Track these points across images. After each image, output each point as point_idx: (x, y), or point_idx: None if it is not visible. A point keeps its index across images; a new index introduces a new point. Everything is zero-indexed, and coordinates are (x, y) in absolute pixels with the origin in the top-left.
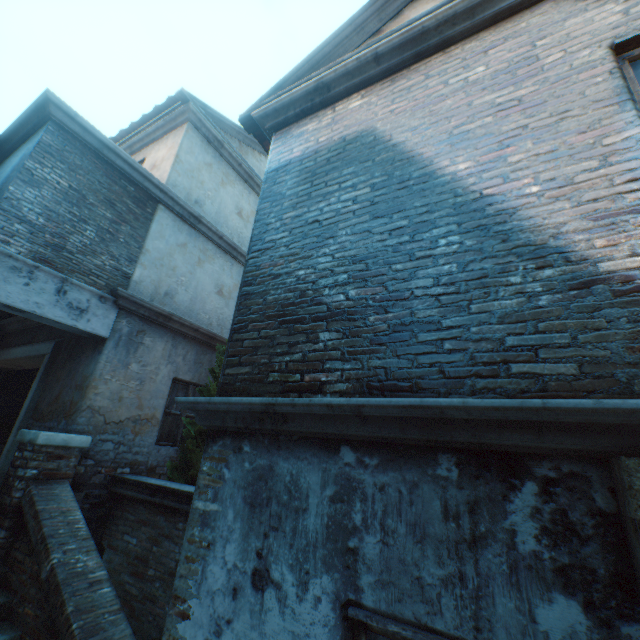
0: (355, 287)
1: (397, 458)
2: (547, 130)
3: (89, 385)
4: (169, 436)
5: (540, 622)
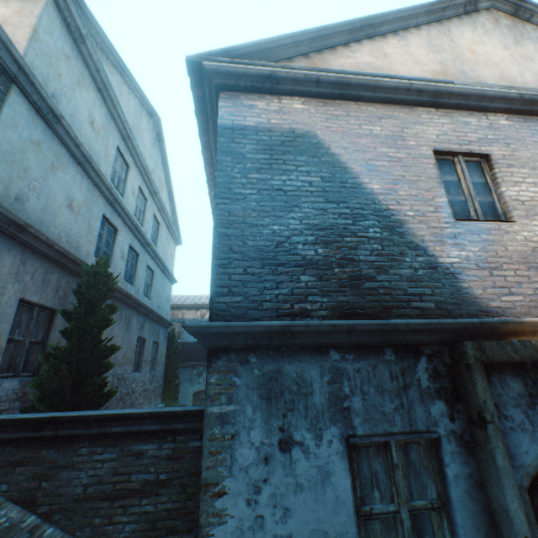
0: (321, 247)
1: (364, 353)
2: (413, 183)
3: None
4: (10, 366)
5: (432, 413)
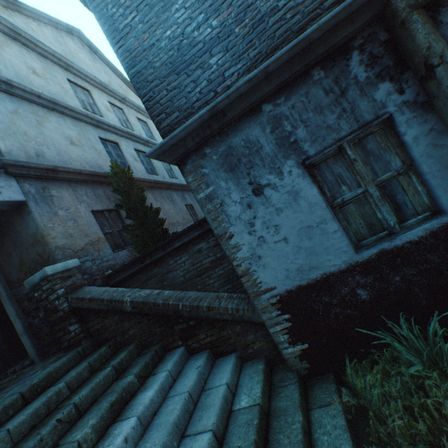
0: (214, 18)
1: (293, 89)
2: None
3: (43, 235)
4: (117, 246)
5: (377, 100)
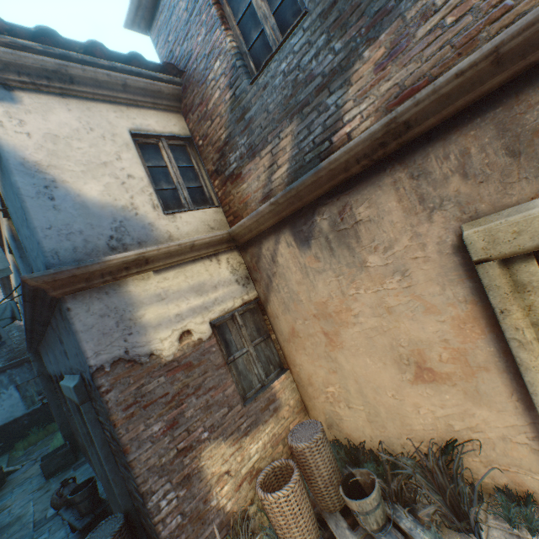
0: None
1: (19, 367)
2: None
3: None
4: None
5: None
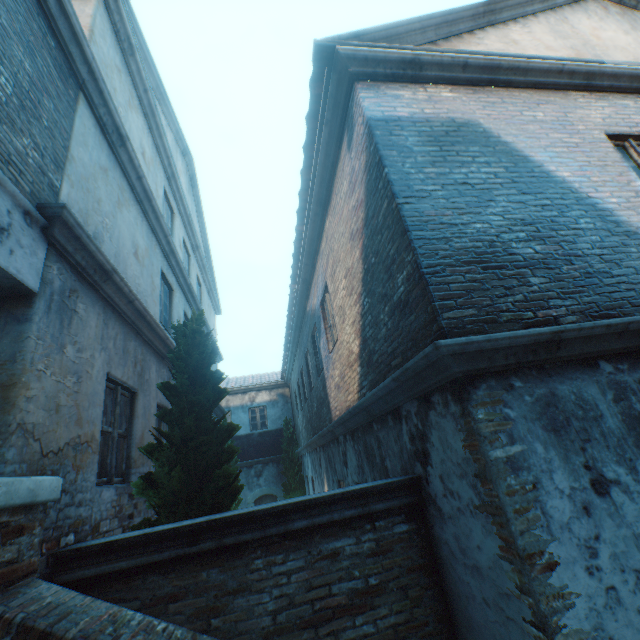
0: (537, 244)
1: (636, 360)
2: (601, 169)
3: (14, 382)
4: (102, 469)
5: None
